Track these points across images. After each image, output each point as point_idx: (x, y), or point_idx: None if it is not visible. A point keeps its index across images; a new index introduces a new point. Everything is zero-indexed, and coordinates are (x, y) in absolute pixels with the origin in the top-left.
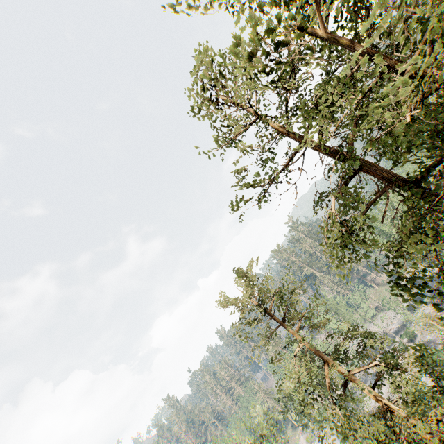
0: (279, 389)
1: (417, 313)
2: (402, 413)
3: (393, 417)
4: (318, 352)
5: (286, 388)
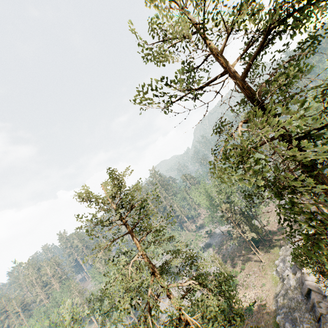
0: (105, 292)
1: (208, 253)
2: (194, 325)
3: (182, 327)
4: (151, 264)
5: (113, 292)
